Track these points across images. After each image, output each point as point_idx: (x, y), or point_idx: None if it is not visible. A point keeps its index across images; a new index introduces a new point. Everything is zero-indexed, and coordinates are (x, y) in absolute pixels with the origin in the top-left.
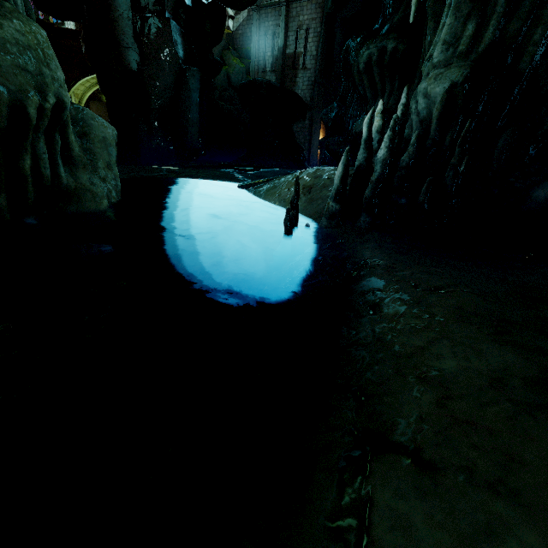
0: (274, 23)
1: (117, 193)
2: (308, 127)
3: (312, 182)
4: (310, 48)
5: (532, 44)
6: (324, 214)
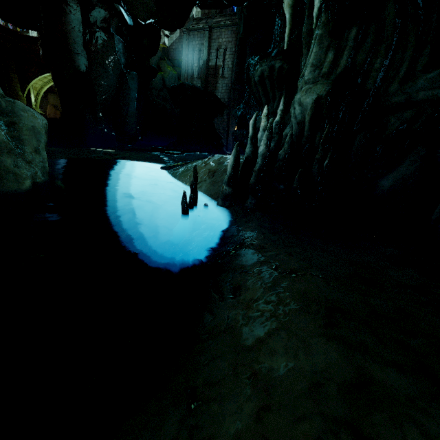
0: (200, 42)
1: (44, 173)
2: (226, 121)
3: (215, 167)
4: (227, 62)
5: (374, 70)
6: (219, 195)
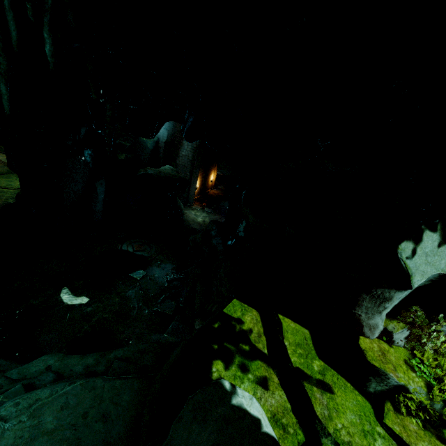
0: None
1: None
2: (189, 177)
3: None
4: None
5: None
6: None
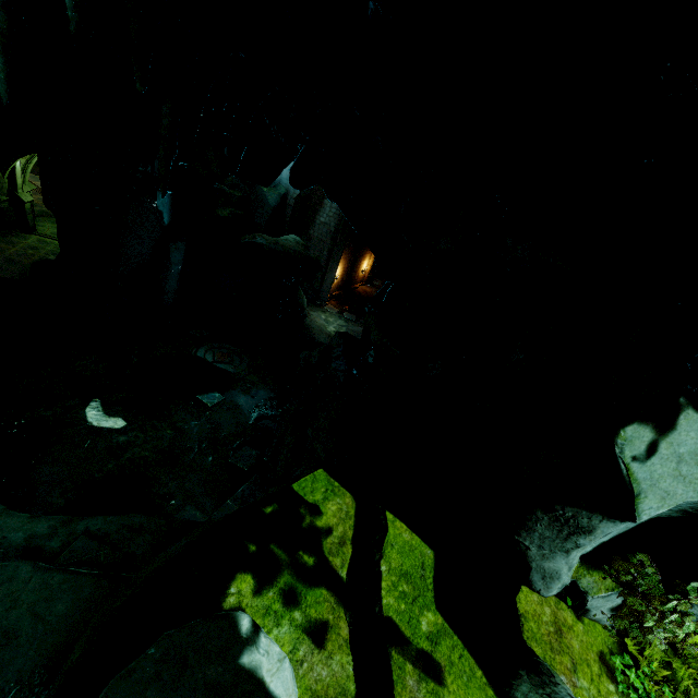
0: None
1: None
2: (326, 259)
3: None
4: None
5: None
6: None
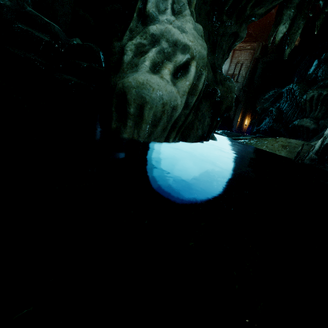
0: None
1: None
2: (234, 110)
3: (287, 144)
4: (242, 72)
5: None
6: (307, 159)
